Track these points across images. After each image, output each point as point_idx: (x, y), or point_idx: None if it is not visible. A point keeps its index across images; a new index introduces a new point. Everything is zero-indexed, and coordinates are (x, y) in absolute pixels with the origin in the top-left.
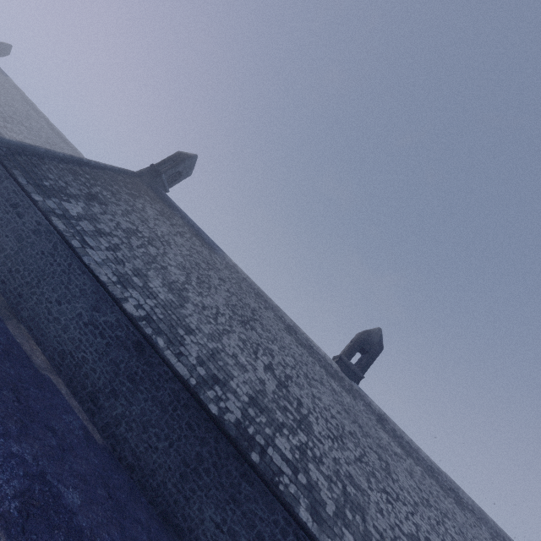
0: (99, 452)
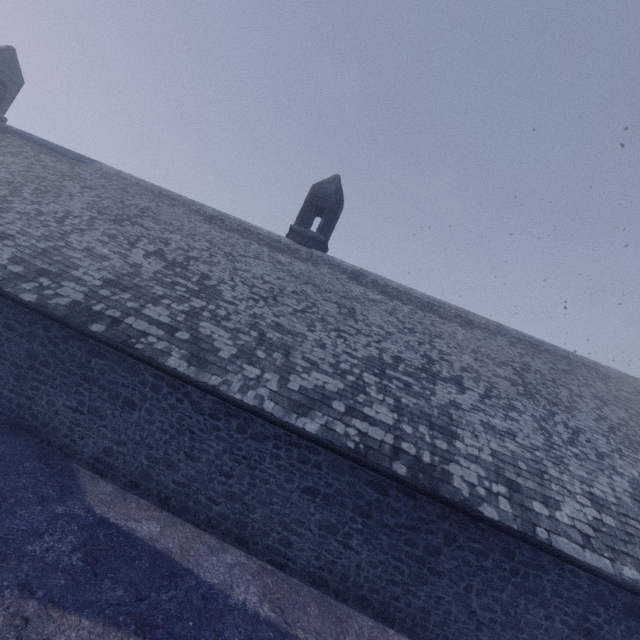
0: None
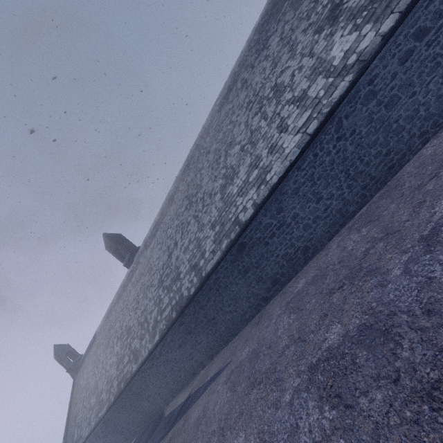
0: None
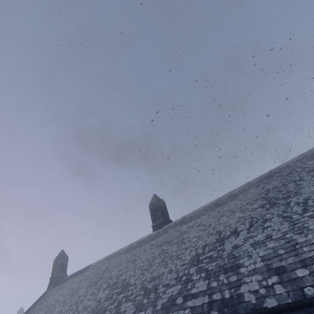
0: None
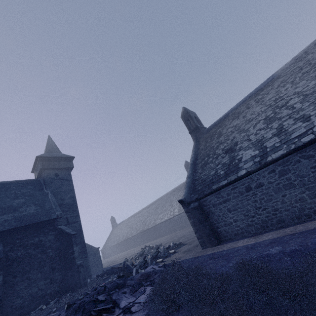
0: None
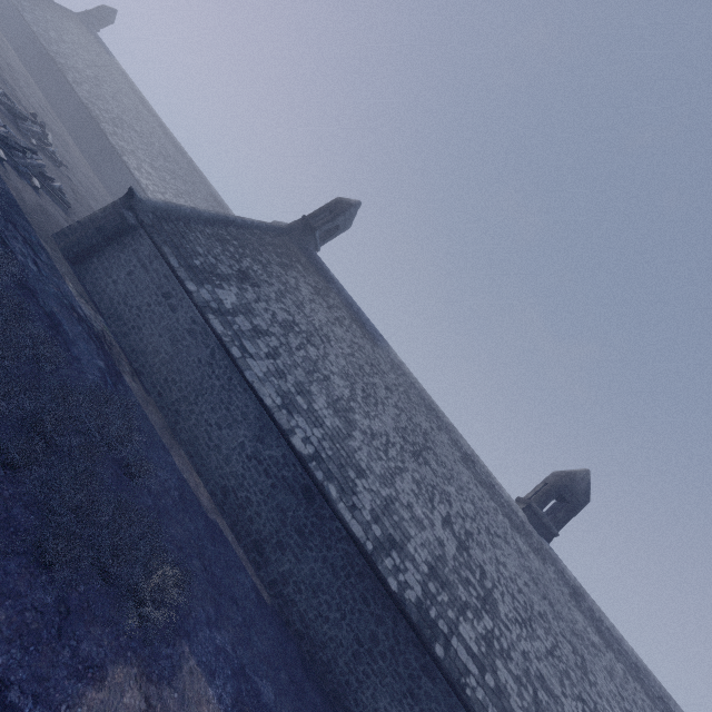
0: (271, 618)
